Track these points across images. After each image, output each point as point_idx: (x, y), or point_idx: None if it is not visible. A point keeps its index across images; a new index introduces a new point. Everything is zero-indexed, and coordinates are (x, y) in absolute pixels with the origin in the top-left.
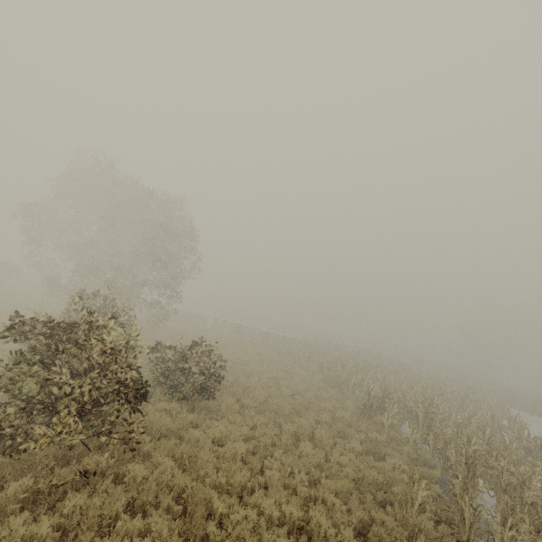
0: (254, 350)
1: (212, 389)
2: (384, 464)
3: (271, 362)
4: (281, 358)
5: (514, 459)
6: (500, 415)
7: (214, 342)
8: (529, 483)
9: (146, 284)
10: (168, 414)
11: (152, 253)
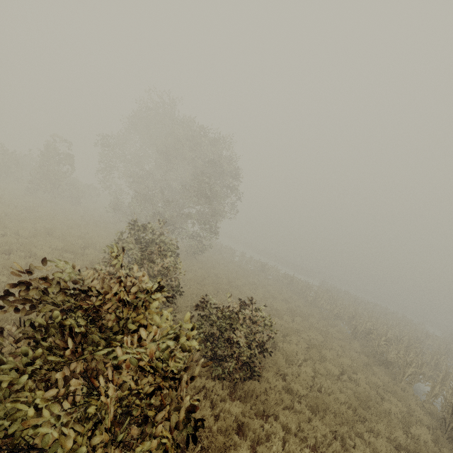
0: (282, 295)
1: (259, 367)
2: None
3: (301, 315)
4: (308, 309)
5: None
6: None
7: (264, 306)
8: None
9: (190, 217)
10: (208, 402)
11: (199, 189)
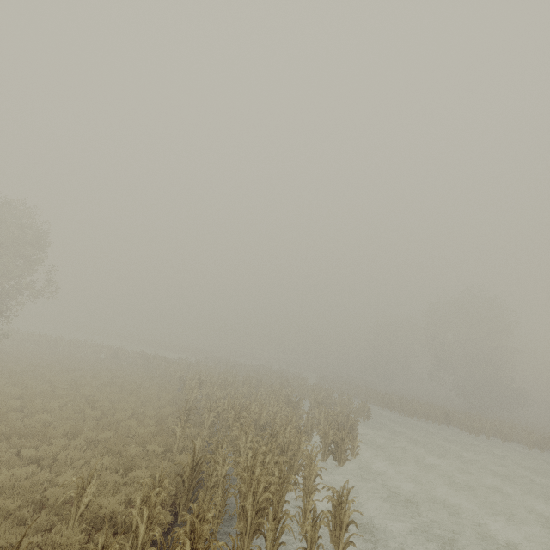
0: (112, 373)
1: None
2: (116, 477)
3: (121, 385)
4: (147, 381)
5: (264, 450)
6: (338, 414)
7: None
8: (253, 471)
9: None
10: None
11: None
